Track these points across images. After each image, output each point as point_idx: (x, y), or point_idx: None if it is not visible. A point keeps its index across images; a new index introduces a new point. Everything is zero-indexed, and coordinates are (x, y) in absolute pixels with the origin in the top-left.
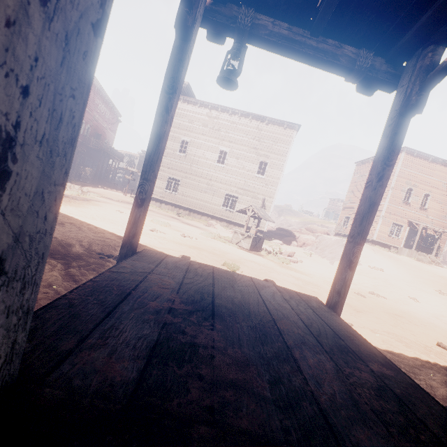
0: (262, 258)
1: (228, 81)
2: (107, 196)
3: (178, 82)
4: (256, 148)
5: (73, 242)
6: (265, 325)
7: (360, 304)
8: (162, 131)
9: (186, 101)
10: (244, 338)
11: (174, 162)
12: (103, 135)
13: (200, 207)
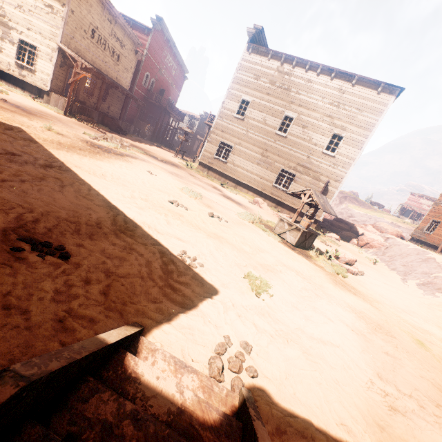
0: (309, 263)
1: None
2: (154, 154)
3: None
4: (332, 116)
5: (11, 209)
6: None
7: None
8: None
9: (256, 51)
10: None
11: (230, 125)
12: (168, 91)
13: (249, 180)
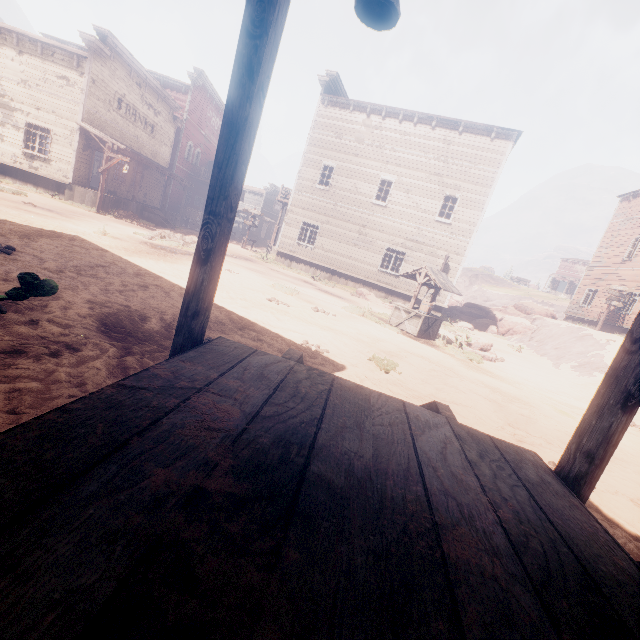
0: (436, 350)
1: (379, 5)
2: None
3: (272, 11)
4: (440, 174)
5: (152, 313)
6: (411, 546)
7: None
8: (241, 118)
9: (333, 103)
10: (349, 601)
11: (312, 199)
12: None
13: (346, 267)
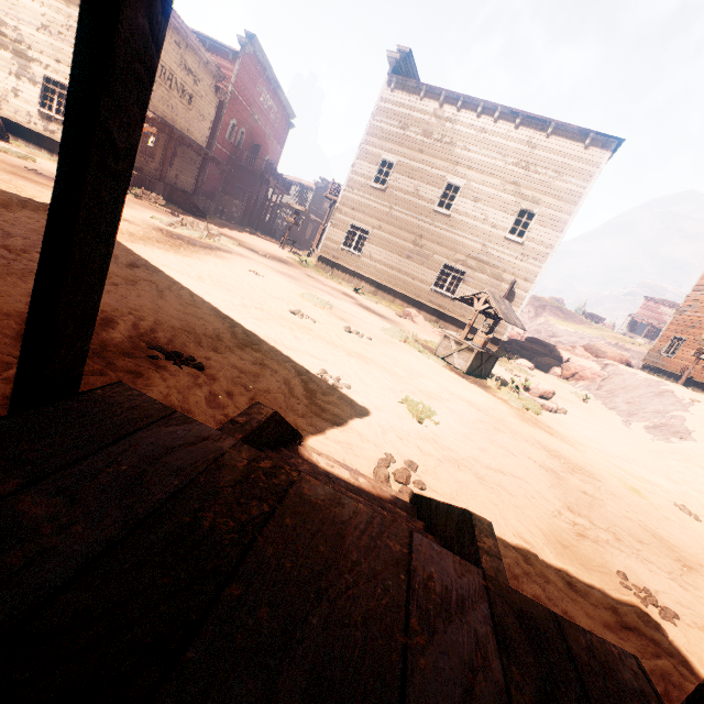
0: (486, 394)
1: None
2: (251, 246)
3: None
4: (518, 183)
5: (124, 317)
6: None
7: (689, 543)
8: None
9: (401, 86)
10: None
11: (364, 199)
12: (264, 147)
13: (395, 282)
